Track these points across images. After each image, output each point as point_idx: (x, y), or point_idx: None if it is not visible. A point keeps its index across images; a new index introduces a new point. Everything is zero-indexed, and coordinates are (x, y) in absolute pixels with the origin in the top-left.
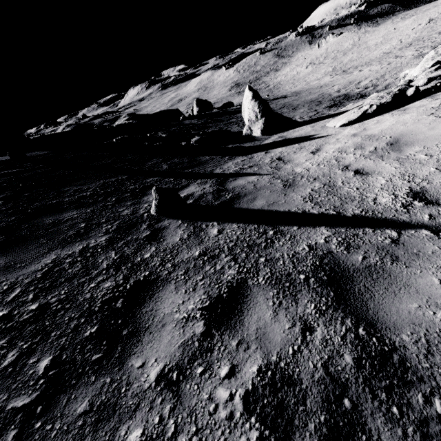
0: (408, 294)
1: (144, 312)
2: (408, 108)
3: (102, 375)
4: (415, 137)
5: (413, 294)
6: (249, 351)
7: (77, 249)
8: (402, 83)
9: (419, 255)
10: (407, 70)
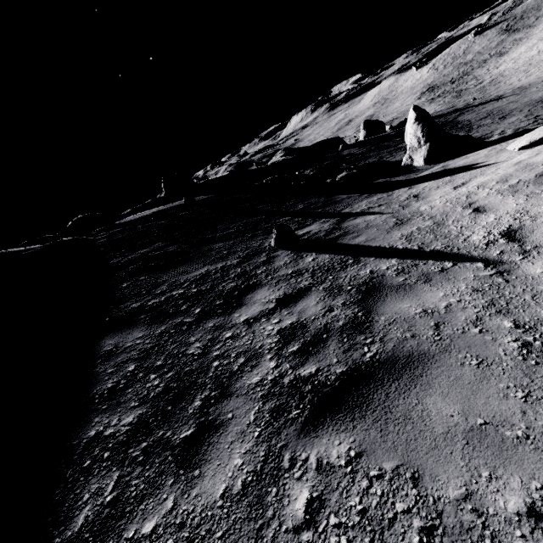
0: (411, 300)
1: (247, 298)
2: None
3: (220, 317)
4: None
5: (414, 300)
6: (291, 316)
7: (219, 266)
8: None
9: (450, 279)
10: None
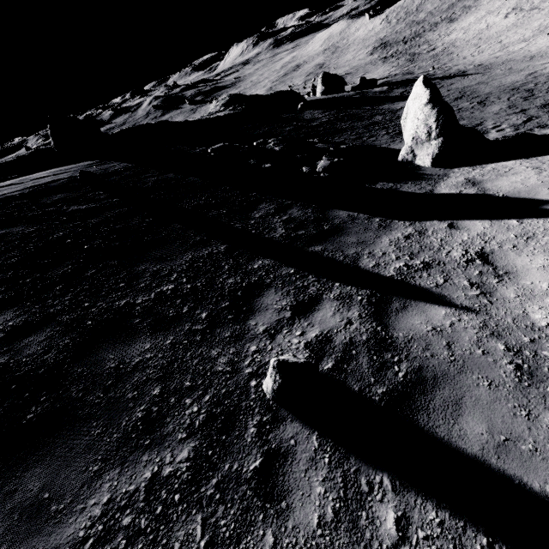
0: None
1: None
2: None
3: None
4: None
5: None
6: None
7: (143, 478)
8: None
9: None
10: None
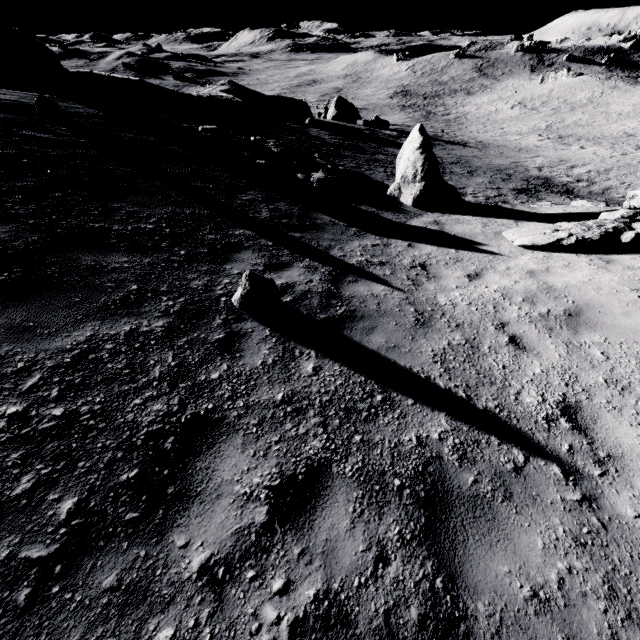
0: (505, 551)
1: (198, 468)
2: (613, 261)
3: (136, 544)
4: (601, 318)
5: (510, 553)
6: (310, 567)
7: (123, 329)
8: (623, 213)
9: (536, 500)
10: (639, 191)
